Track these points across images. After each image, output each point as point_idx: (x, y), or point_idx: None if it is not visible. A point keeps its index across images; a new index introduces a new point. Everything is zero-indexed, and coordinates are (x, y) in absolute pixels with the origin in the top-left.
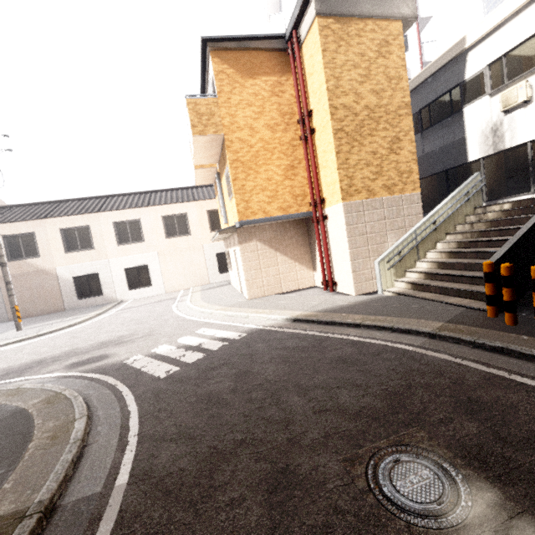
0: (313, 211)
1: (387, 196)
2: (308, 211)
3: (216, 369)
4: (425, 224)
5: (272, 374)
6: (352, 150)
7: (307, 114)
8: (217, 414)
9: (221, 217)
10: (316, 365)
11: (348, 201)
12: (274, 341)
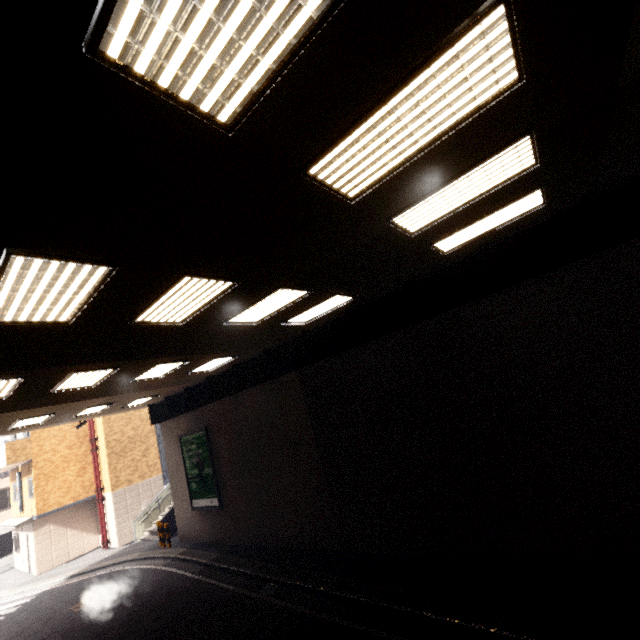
0: (97, 495)
1: (141, 481)
2: (94, 494)
3: (17, 616)
4: (164, 492)
5: (51, 603)
6: (119, 461)
7: (95, 440)
8: (23, 623)
9: (15, 502)
10: (74, 591)
11: (116, 490)
12: (55, 592)
